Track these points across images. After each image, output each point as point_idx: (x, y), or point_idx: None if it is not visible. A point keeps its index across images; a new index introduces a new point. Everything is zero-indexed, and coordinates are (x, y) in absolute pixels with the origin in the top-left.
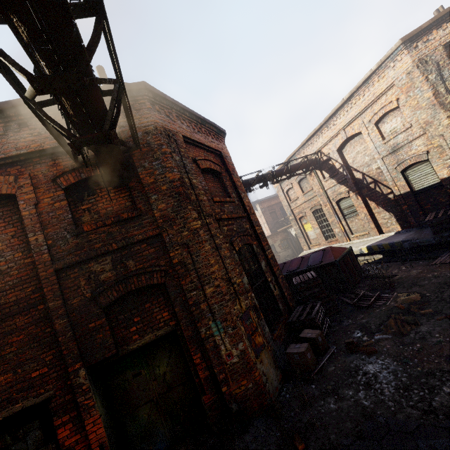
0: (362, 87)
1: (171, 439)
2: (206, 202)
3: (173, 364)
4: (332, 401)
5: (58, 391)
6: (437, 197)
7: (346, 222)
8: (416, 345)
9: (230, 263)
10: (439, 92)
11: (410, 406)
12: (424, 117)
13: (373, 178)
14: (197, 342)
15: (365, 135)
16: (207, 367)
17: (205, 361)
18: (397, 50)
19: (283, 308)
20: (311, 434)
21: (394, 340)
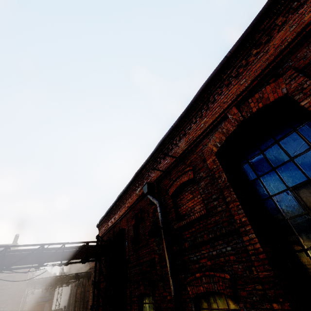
0: None
1: None
2: None
3: None
4: None
5: None
6: None
7: None
8: None
9: None
10: None
11: None
12: None
13: None
14: None
15: None
16: None
17: None
18: None
19: None
20: None
21: None
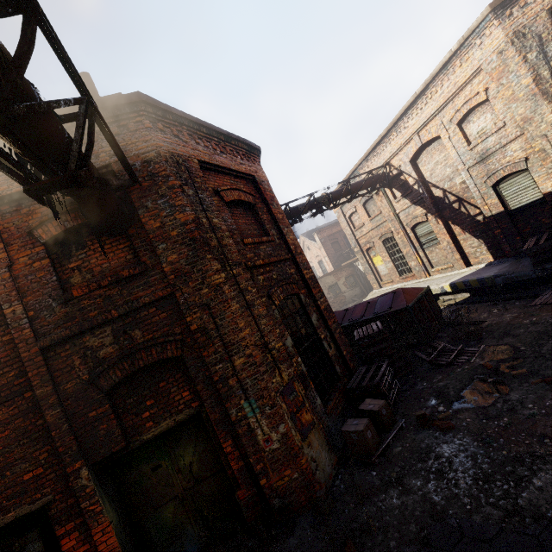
0: (439, 75)
1: (203, 541)
2: (232, 247)
3: (201, 452)
4: (396, 495)
5: (58, 495)
6: (539, 217)
7: (424, 253)
8: (503, 419)
9: (266, 323)
10: (542, 76)
11: (491, 503)
12: (521, 112)
13: (456, 195)
14: (227, 426)
15: (446, 139)
16: (240, 456)
17: (238, 448)
18: (485, 22)
19: (341, 370)
20: (367, 538)
21: (477, 412)
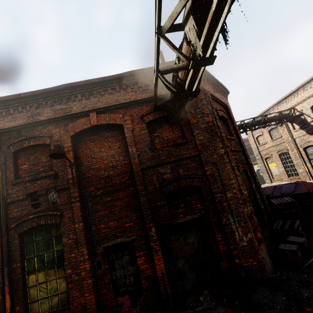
0: None
1: (196, 284)
2: (225, 138)
3: (198, 238)
4: None
5: (138, 237)
6: None
7: (311, 165)
8: None
9: (240, 180)
10: None
11: None
12: None
13: None
14: (219, 226)
15: None
16: (225, 244)
17: (224, 239)
18: None
19: (267, 219)
20: None
21: None
